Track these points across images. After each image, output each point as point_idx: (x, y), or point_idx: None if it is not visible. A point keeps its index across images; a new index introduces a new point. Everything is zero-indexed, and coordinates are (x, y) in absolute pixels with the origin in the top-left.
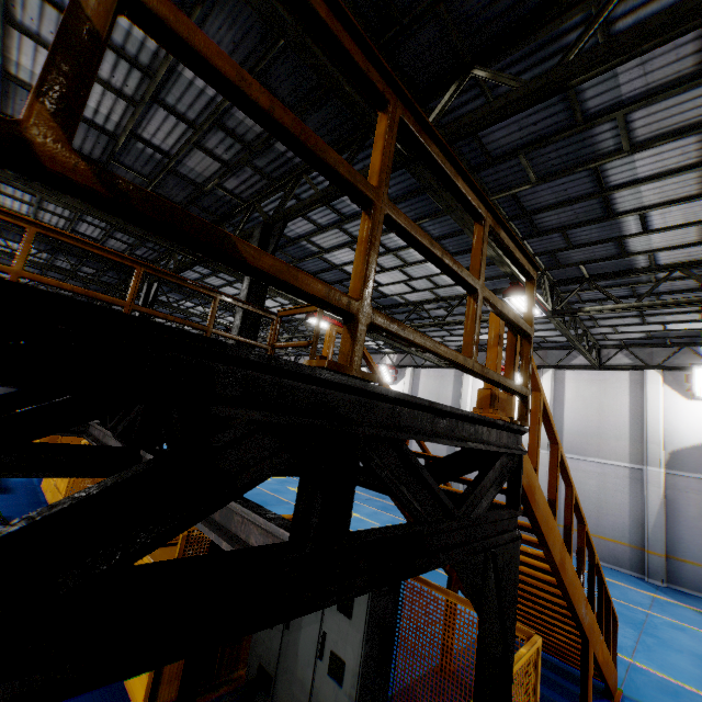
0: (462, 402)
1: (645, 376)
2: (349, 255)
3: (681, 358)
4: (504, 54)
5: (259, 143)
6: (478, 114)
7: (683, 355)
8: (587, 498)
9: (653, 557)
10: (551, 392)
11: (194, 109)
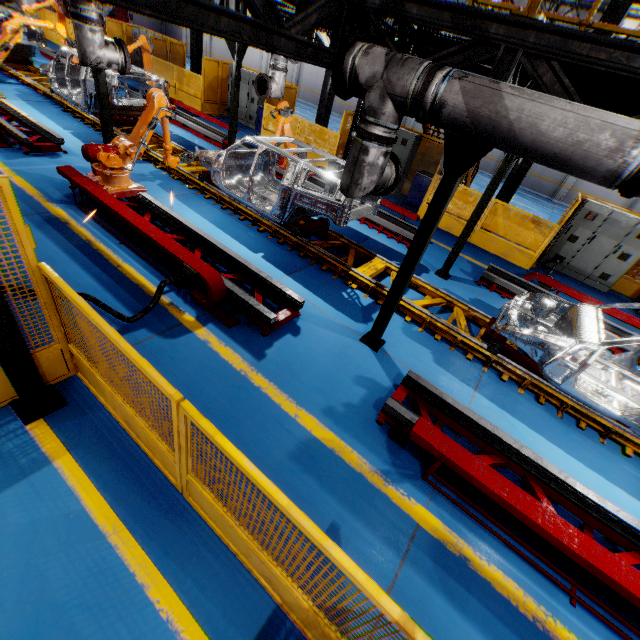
0: None
1: None
2: None
3: None
4: None
5: None
6: None
7: None
8: None
9: None
10: None
11: None
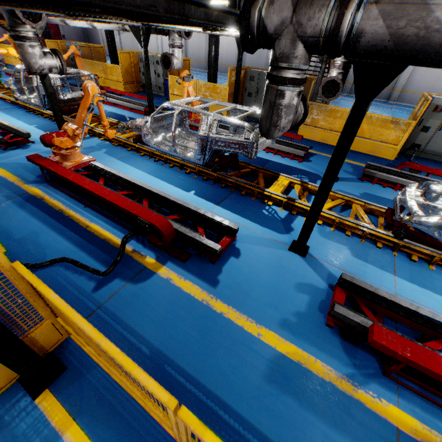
0: None
1: None
2: None
3: None
4: None
5: None
6: None
7: None
8: None
9: (348, 85)
10: None
11: None
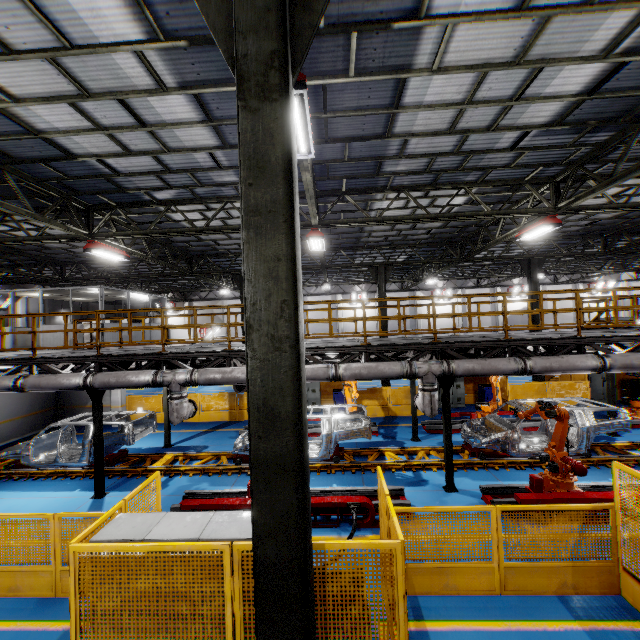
0: (417, 310)
1: (496, 290)
2: (485, 252)
3: (505, 282)
4: (629, 235)
5: (558, 232)
6: (627, 251)
7: (506, 281)
8: None
9: None
10: (461, 300)
11: (567, 224)
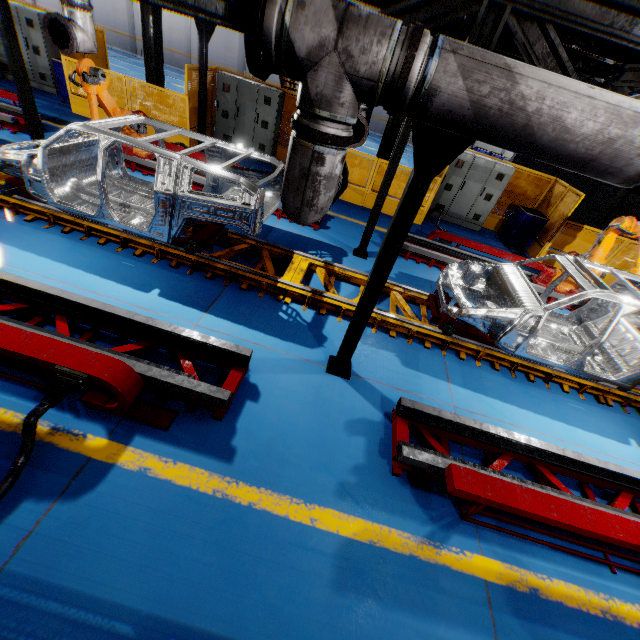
0: None
1: None
2: None
3: None
4: None
5: None
6: None
7: None
8: None
9: None
10: None
11: None
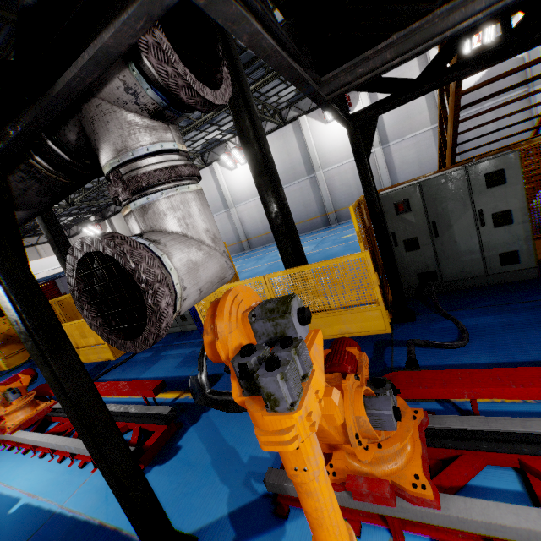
0: (308, 145)
1: (429, 56)
2: None
3: None
4: None
5: None
6: None
7: None
8: (412, 163)
9: None
10: (369, 102)
11: None
